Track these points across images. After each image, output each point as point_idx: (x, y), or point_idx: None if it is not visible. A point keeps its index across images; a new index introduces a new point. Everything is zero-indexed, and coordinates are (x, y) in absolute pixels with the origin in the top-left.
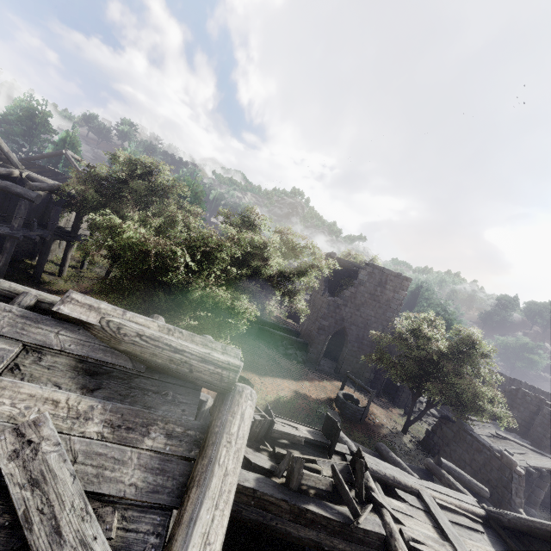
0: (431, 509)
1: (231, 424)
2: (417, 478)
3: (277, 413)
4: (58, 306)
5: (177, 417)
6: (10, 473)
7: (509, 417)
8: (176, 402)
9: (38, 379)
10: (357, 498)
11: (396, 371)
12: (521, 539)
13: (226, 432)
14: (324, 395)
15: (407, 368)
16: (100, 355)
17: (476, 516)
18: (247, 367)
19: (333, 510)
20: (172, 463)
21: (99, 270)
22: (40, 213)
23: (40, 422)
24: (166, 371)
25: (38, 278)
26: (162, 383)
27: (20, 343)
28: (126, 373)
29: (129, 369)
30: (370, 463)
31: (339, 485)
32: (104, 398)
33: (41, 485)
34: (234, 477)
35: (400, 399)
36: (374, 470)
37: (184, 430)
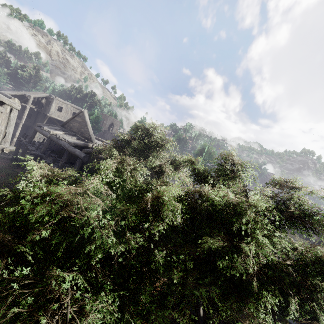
0: None
1: None
2: None
3: None
4: None
5: None
6: None
7: None
8: None
9: None
10: None
11: None
12: None
13: None
14: None
15: None
16: None
17: None
18: None
19: None
20: None
21: None
22: None
23: None
24: None
25: None
26: None
27: None
28: None
29: None
30: None
31: None
32: None
33: None
34: None
35: None
36: None
37: None
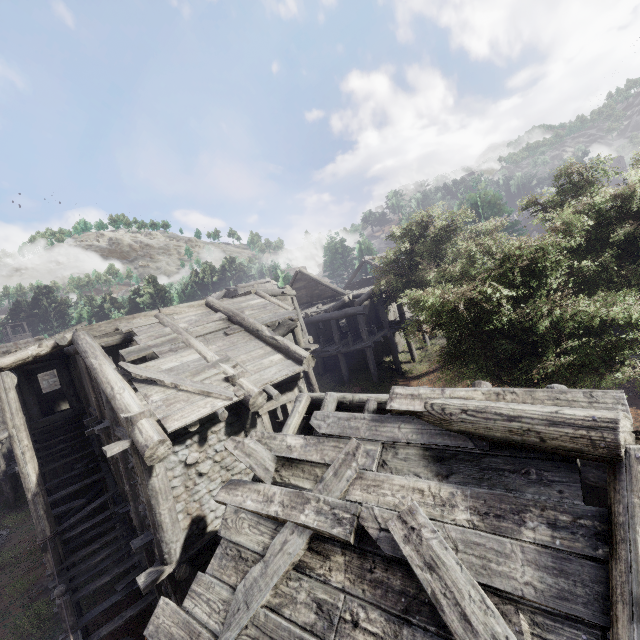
0: None
1: None
2: None
3: None
4: (389, 404)
5: (554, 502)
6: (409, 555)
7: None
8: (544, 481)
9: (401, 471)
10: None
11: None
12: None
13: (639, 524)
14: None
15: None
16: (438, 440)
17: None
18: None
19: None
20: (572, 563)
21: (441, 341)
22: (374, 319)
23: (412, 510)
24: (512, 445)
25: (400, 370)
26: (515, 460)
27: (379, 443)
28: (471, 454)
29: (472, 449)
30: None
31: None
32: (459, 483)
33: (435, 569)
34: None
35: None
36: None
37: (572, 518)
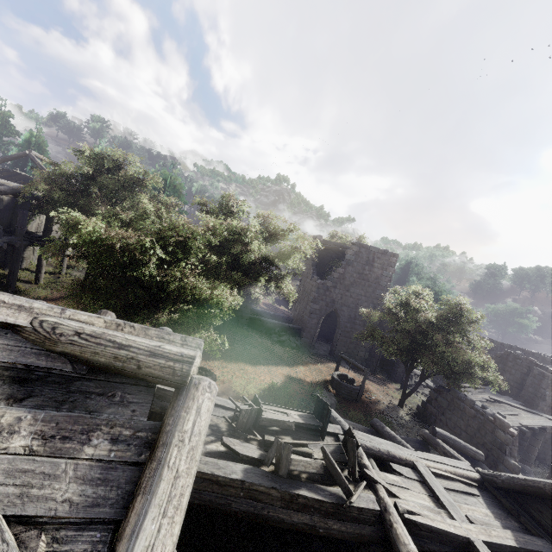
0: (426, 479)
1: (184, 420)
2: (412, 450)
3: (272, 400)
4: None
5: (126, 419)
6: None
7: (500, 381)
8: (124, 403)
9: None
10: (351, 476)
11: (388, 347)
12: (515, 498)
13: (179, 430)
14: (319, 378)
15: (399, 343)
16: (32, 359)
17: (471, 480)
18: (239, 357)
19: (325, 492)
20: (117, 471)
21: (79, 274)
22: (6, 220)
23: None
24: (112, 370)
25: (12, 287)
26: (108, 384)
27: None
28: (65, 376)
29: (68, 372)
30: (364, 441)
31: (330, 466)
32: (35, 407)
33: None
34: (188, 478)
35: (396, 374)
36: (367, 447)
37: (133, 432)
